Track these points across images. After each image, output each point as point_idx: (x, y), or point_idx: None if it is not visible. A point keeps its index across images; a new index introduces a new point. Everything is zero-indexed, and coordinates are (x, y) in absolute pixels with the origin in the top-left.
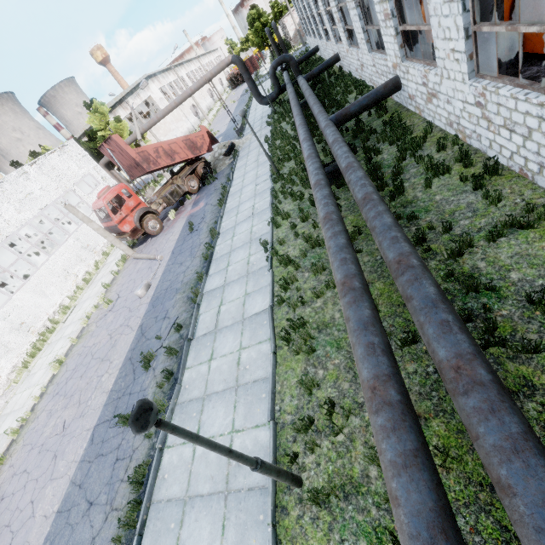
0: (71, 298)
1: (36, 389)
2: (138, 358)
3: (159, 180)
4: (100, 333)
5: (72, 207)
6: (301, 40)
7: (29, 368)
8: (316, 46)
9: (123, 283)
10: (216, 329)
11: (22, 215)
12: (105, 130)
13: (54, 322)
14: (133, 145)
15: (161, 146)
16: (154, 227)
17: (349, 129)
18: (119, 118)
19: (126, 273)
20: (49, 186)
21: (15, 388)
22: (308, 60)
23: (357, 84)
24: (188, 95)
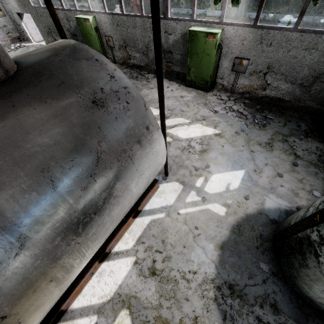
0: None
1: None
2: None
3: None
4: None
5: None
6: None
7: None
8: None
9: None
10: None
11: None
12: None
13: None
14: None
15: None
16: None
17: None
18: None
19: None
20: None
21: None
22: None
23: None
24: None
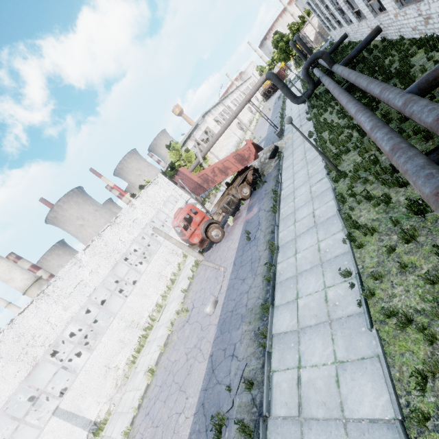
0: (163, 298)
1: (137, 395)
2: (209, 412)
3: (219, 187)
4: (180, 348)
5: (157, 229)
6: (323, 38)
7: (135, 365)
8: (343, 34)
9: (196, 290)
10: (300, 415)
11: (131, 236)
12: (179, 160)
13: (152, 319)
14: (198, 166)
15: (216, 166)
16: (217, 235)
17: (434, 94)
18: (188, 149)
19: (198, 280)
20: (147, 211)
21: (126, 385)
22: (336, 49)
23: (421, 43)
24: (233, 118)
